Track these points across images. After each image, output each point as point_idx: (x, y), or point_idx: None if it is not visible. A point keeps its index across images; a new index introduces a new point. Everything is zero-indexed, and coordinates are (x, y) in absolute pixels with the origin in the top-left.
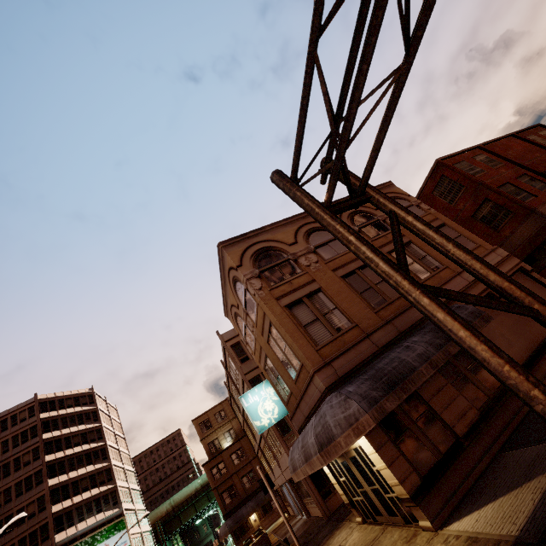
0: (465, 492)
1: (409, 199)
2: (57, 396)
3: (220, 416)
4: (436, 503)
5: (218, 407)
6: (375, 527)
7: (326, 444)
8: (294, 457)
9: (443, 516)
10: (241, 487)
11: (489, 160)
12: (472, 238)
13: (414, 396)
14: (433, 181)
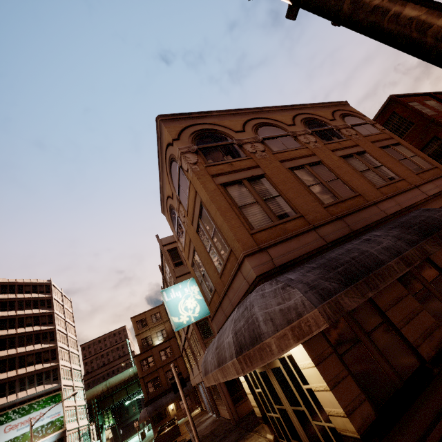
0: (438, 440)
1: (364, 118)
2: (18, 282)
3: (156, 318)
4: None
5: (155, 309)
6: None
7: (248, 345)
8: (207, 359)
9: None
10: (165, 380)
11: (439, 106)
12: (428, 159)
13: (366, 303)
14: (383, 118)
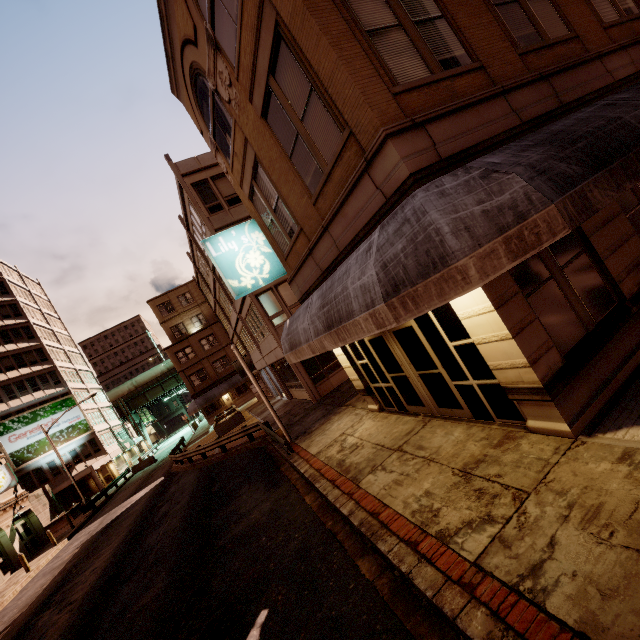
0: (622, 381)
1: None
2: None
3: (185, 300)
4: (579, 397)
5: (183, 289)
6: (405, 418)
7: (413, 278)
8: (297, 329)
9: (588, 416)
10: (213, 371)
11: None
12: None
13: None
14: None
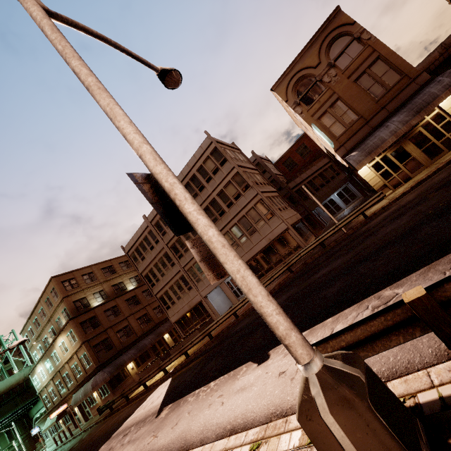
0: None
1: None
2: None
3: (89, 278)
4: None
5: (87, 269)
6: (416, 176)
7: None
8: (381, 137)
9: None
10: (117, 340)
11: None
12: None
13: None
14: None
